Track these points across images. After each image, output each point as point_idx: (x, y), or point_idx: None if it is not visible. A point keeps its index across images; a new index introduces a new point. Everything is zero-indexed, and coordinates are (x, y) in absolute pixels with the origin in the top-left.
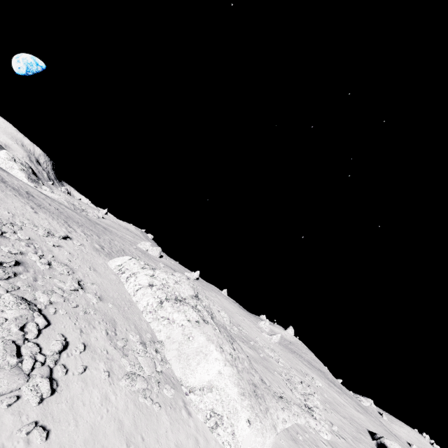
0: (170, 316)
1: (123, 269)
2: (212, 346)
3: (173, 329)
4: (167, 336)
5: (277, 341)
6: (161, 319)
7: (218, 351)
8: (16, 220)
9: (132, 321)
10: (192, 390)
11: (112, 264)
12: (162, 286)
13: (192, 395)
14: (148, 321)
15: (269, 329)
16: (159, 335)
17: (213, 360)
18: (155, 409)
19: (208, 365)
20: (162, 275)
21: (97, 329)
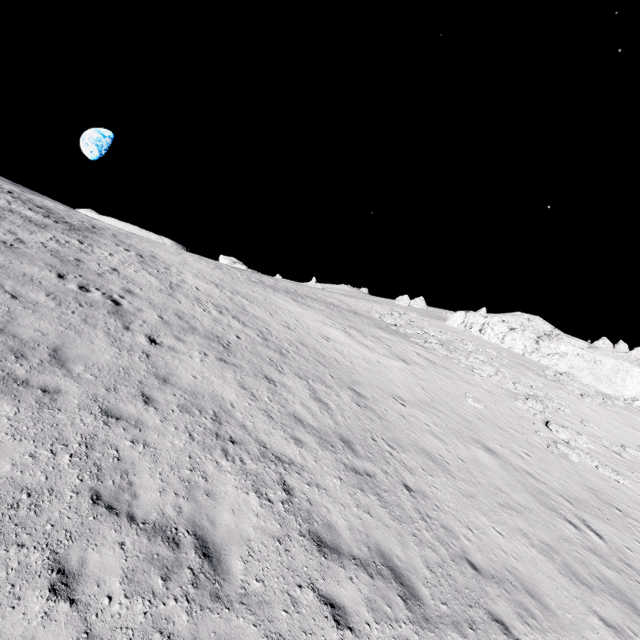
0: (557, 350)
1: (468, 324)
2: (627, 364)
3: (571, 360)
4: (568, 367)
5: (639, 357)
6: (549, 355)
7: (635, 366)
8: (376, 311)
9: (529, 362)
10: (634, 400)
11: (453, 324)
12: (522, 328)
13: (637, 403)
14: (535, 360)
15: (611, 348)
16: (559, 368)
17: (638, 373)
18: (624, 413)
19: (636, 379)
20: (511, 318)
21: (524, 371)
